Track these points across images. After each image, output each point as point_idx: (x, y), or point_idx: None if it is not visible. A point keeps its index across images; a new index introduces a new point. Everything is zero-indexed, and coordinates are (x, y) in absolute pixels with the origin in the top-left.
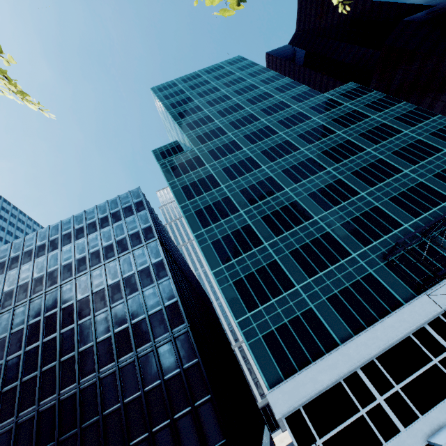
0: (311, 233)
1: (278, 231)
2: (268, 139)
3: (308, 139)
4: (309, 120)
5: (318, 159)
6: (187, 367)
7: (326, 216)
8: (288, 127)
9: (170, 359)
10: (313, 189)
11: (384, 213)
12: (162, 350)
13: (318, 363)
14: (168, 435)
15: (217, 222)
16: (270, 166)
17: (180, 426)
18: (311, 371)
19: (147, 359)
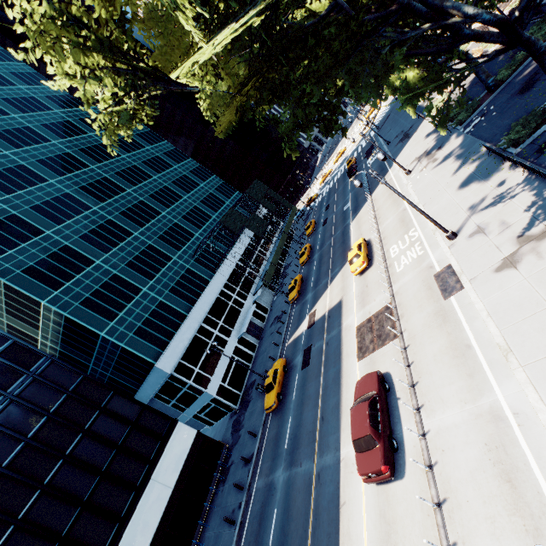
0: (138, 246)
1: (105, 248)
2: (40, 145)
3: (94, 156)
4: (86, 134)
5: (115, 180)
6: (74, 388)
7: (144, 232)
8: (61, 136)
9: (46, 394)
10: (123, 209)
11: (182, 227)
12: (29, 393)
13: (180, 330)
14: (89, 443)
15: (16, 247)
16: (60, 180)
17: (97, 428)
18: (179, 336)
19: (9, 413)
